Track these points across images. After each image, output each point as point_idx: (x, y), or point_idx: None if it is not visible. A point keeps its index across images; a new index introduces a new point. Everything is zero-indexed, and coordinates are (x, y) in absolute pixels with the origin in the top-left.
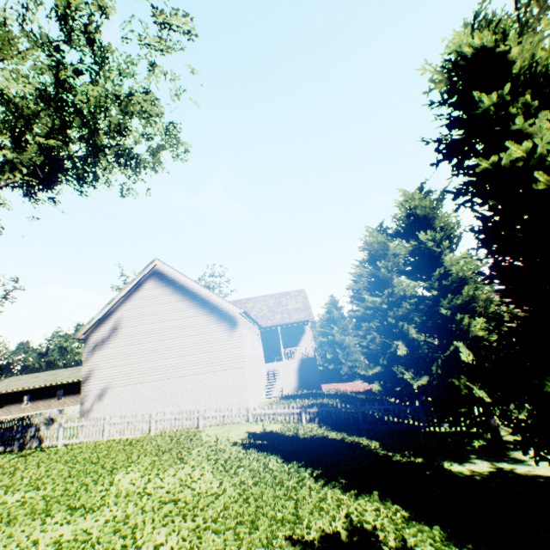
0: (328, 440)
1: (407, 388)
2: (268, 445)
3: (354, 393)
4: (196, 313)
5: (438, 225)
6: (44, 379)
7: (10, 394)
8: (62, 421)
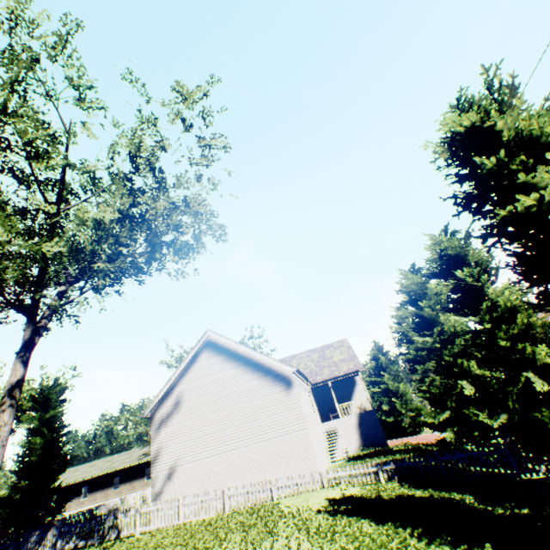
0: (416, 498)
1: (486, 432)
2: (354, 509)
3: (426, 445)
4: (251, 377)
5: (472, 260)
6: (100, 467)
7: (69, 486)
8: (138, 506)
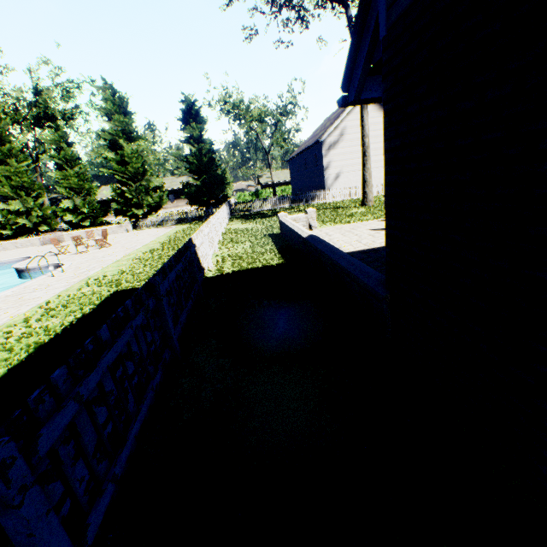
0: None
1: None
2: None
3: None
4: None
5: None
6: None
7: None
8: (330, 189)
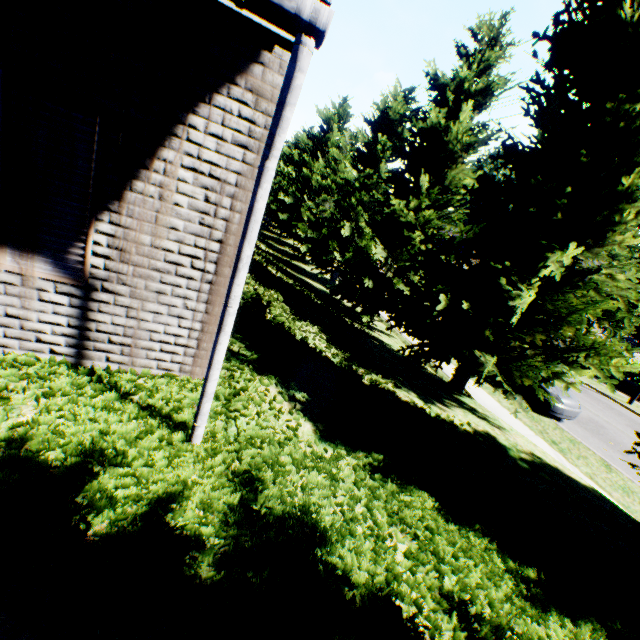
0: None
1: None
2: None
3: None
4: None
5: None
6: None
7: None
8: None
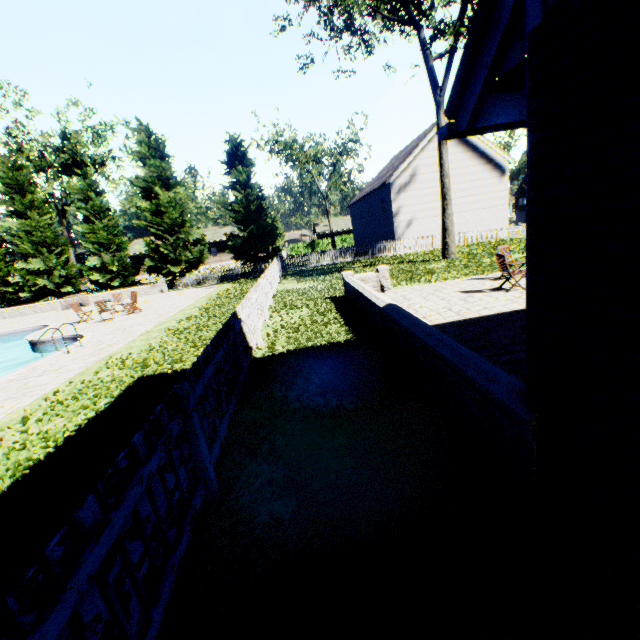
0: None
1: None
2: None
3: None
4: (475, 163)
5: None
6: None
7: None
8: (401, 239)
